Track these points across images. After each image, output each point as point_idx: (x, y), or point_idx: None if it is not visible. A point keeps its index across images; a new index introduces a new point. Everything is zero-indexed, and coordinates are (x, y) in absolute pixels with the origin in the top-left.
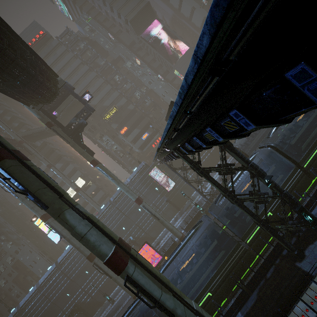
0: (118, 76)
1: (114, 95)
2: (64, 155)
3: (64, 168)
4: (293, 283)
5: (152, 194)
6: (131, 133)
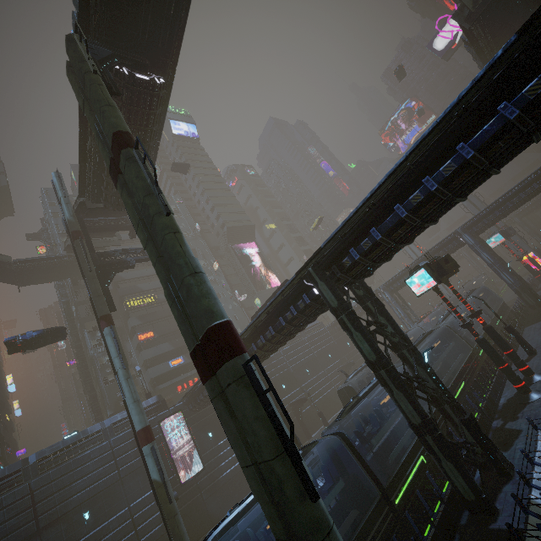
0: None
1: None
2: None
3: None
4: None
5: (142, 479)
6: (154, 346)
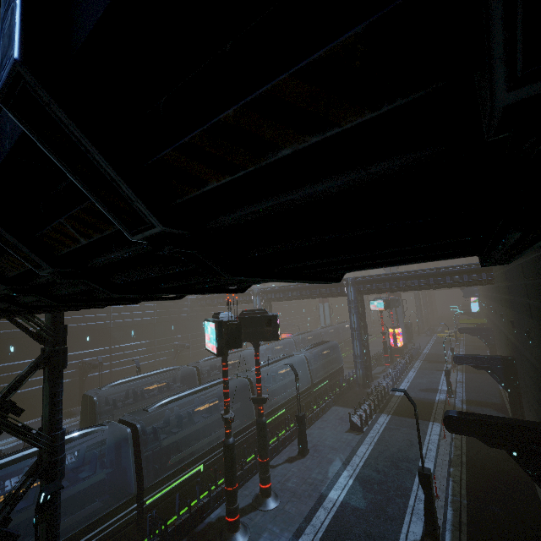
0: None
1: None
2: None
3: None
4: None
5: None
6: None
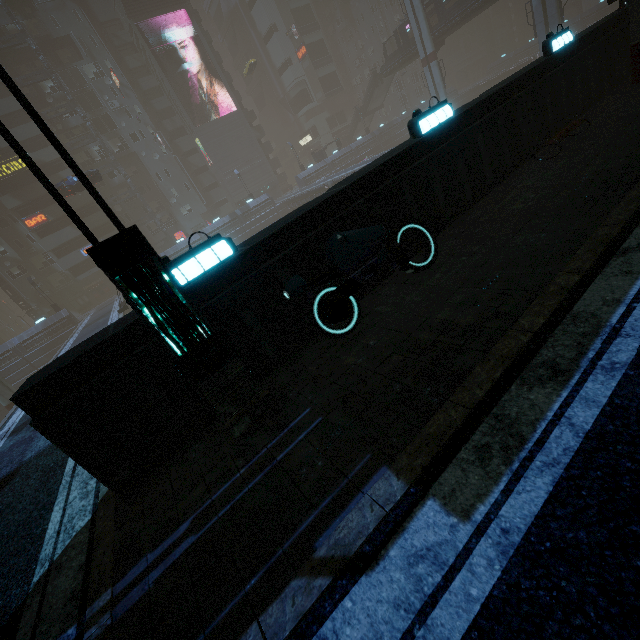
0: (51, 83)
1: (26, 128)
2: None
3: None
4: None
5: None
6: (54, 232)
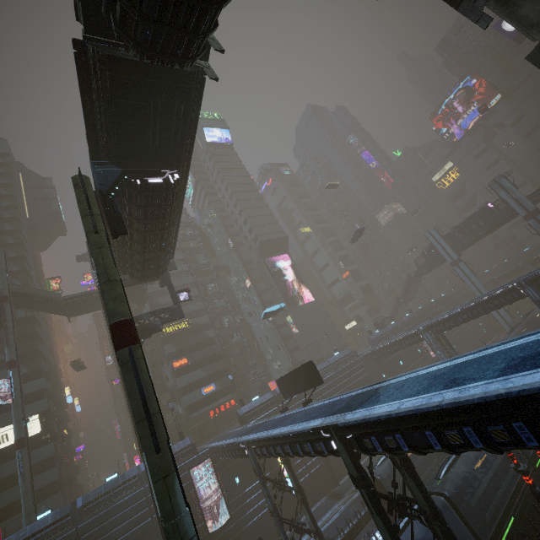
0: (213, 285)
1: (196, 305)
2: (42, 355)
3: (22, 380)
4: None
5: None
6: (188, 372)
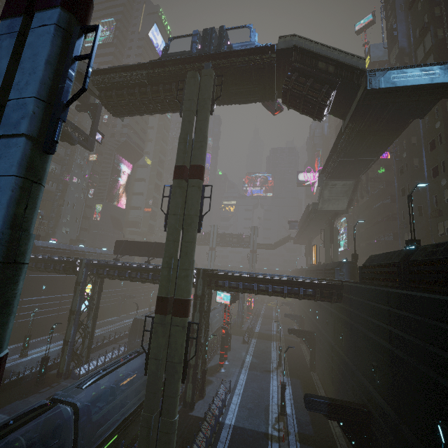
0: None
1: None
2: None
3: None
4: (190, 423)
5: None
6: None
